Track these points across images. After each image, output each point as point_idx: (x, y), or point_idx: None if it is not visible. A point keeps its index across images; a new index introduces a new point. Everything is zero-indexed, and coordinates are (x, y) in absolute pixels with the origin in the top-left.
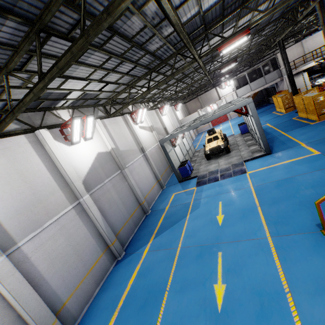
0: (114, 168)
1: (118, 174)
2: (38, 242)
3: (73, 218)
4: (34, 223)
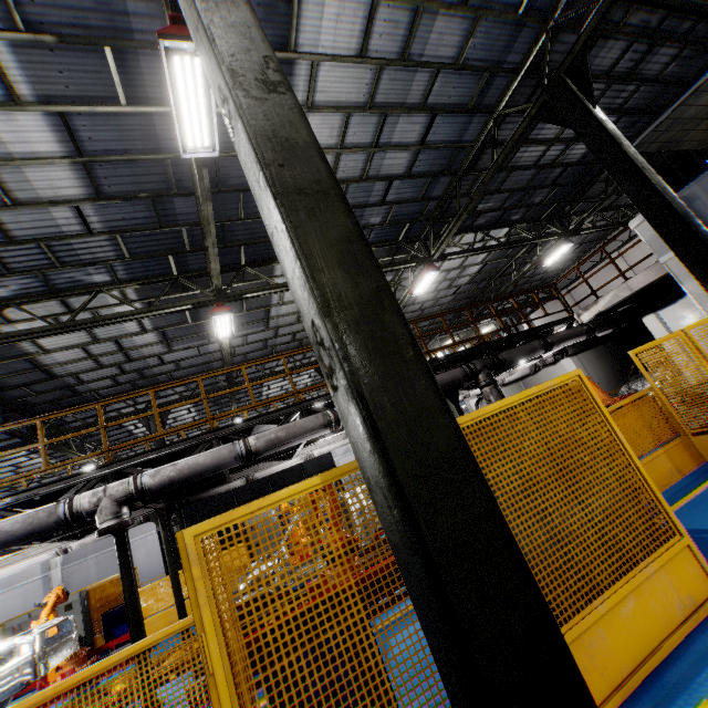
0: (110, 543)
1: (113, 549)
2: (7, 596)
3: (39, 586)
4: (12, 582)
